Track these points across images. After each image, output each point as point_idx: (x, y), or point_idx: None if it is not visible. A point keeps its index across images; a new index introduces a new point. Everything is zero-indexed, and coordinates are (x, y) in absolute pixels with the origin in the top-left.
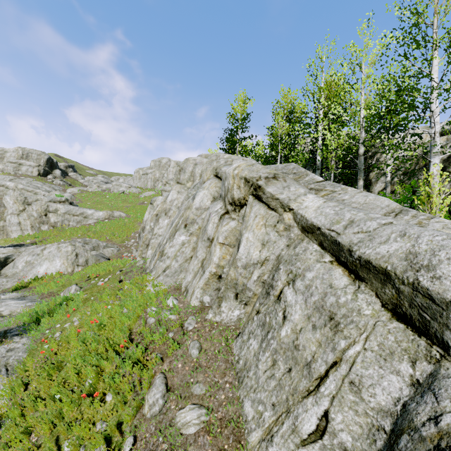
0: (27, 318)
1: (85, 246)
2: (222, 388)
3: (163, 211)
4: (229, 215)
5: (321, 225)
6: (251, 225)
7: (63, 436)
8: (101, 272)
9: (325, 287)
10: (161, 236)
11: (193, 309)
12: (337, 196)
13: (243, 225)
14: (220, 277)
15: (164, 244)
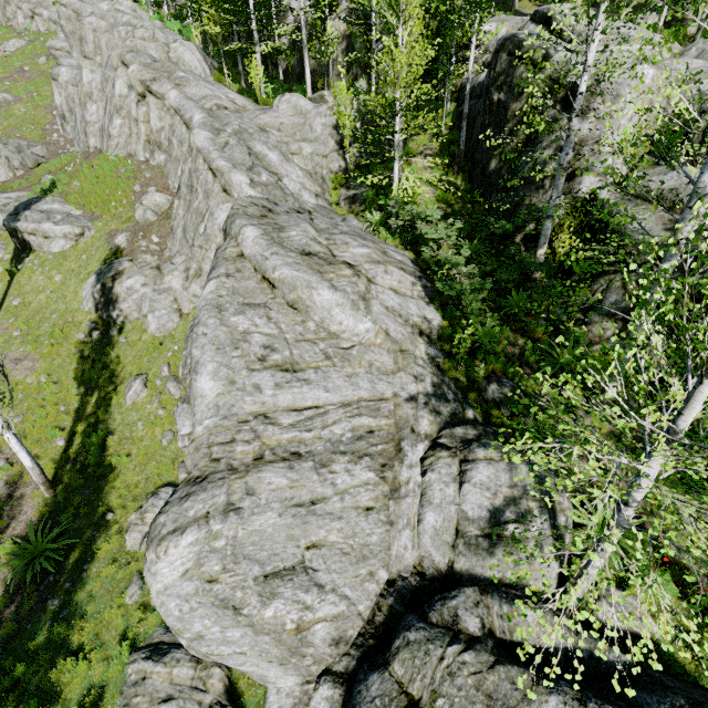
0: (39, 193)
1: (8, 147)
2: (162, 182)
3: (85, 95)
4: (141, 103)
5: (176, 108)
6: (152, 109)
7: (110, 204)
8: (58, 165)
9: (181, 134)
10: (96, 123)
11: (143, 162)
12: (186, 90)
13: (150, 109)
14: (150, 142)
15: (107, 128)
